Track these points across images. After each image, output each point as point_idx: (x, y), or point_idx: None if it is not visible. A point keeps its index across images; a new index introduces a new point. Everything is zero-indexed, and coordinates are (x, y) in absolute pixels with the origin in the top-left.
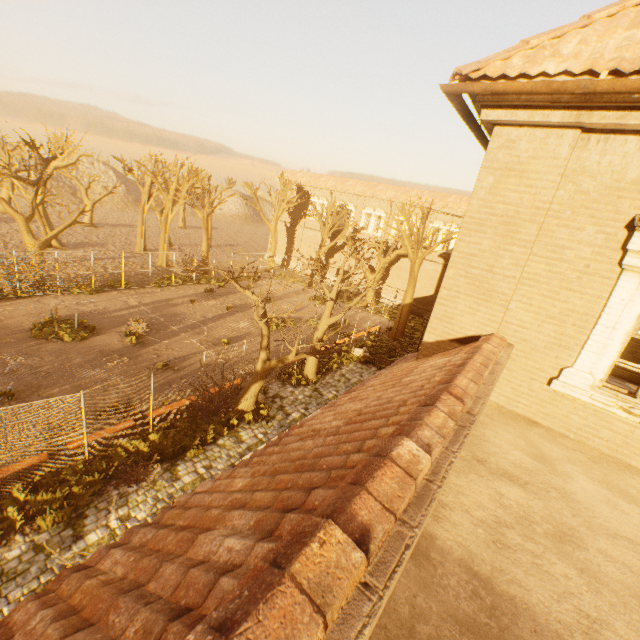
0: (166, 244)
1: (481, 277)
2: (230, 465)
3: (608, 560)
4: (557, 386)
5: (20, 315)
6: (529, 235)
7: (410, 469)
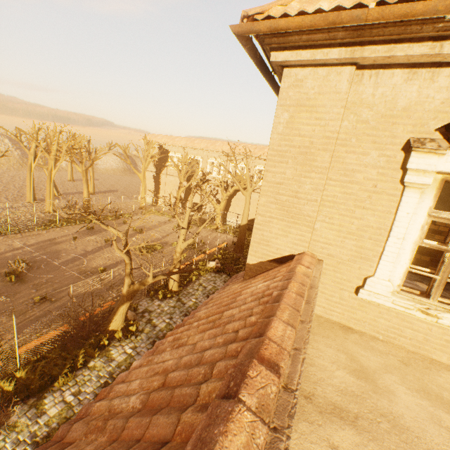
0: (52, 194)
1: (289, 202)
2: (99, 386)
3: None
4: (364, 295)
5: None
6: (324, 162)
7: None
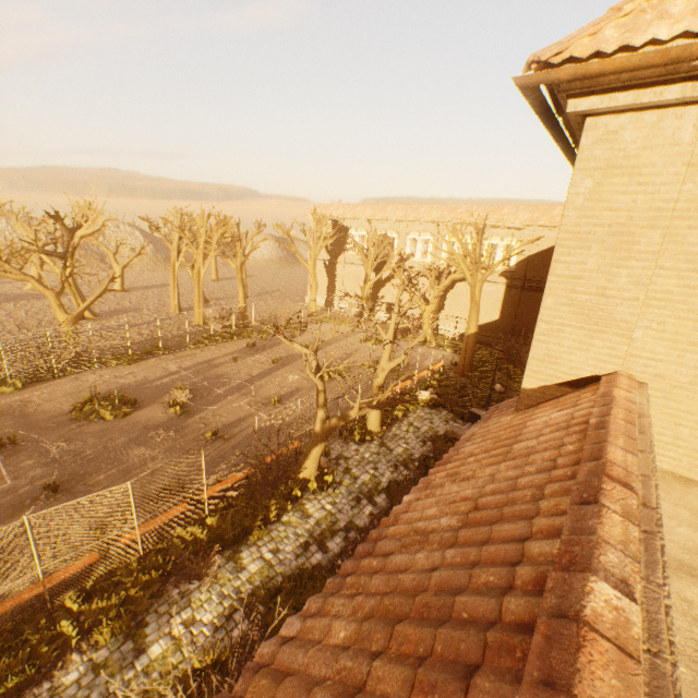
0: (201, 301)
1: (590, 303)
2: (299, 546)
3: None
4: None
5: (59, 396)
6: (651, 244)
7: (622, 640)
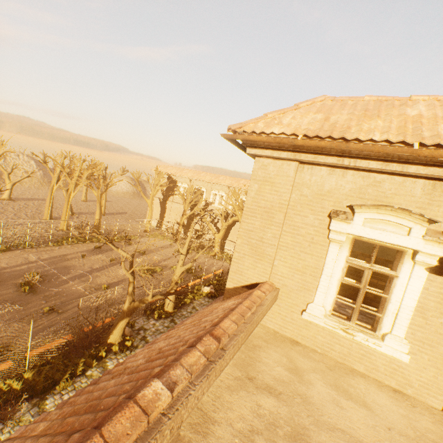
0: (68, 213)
1: (256, 244)
2: None
3: None
4: (306, 316)
5: None
6: (280, 219)
7: (148, 407)
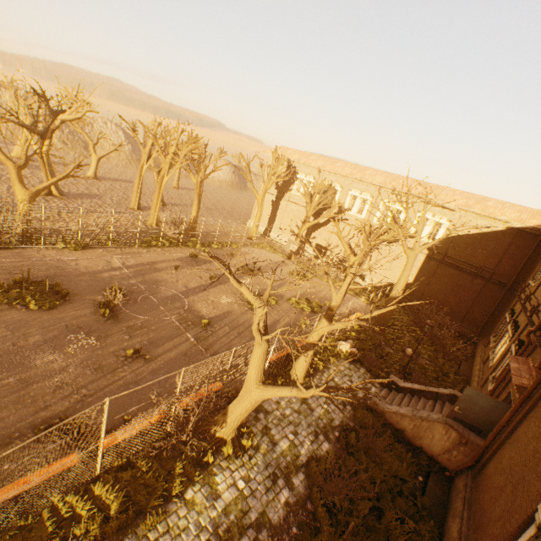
0: (158, 204)
1: None
2: None
3: None
4: None
5: None
6: None
7: None
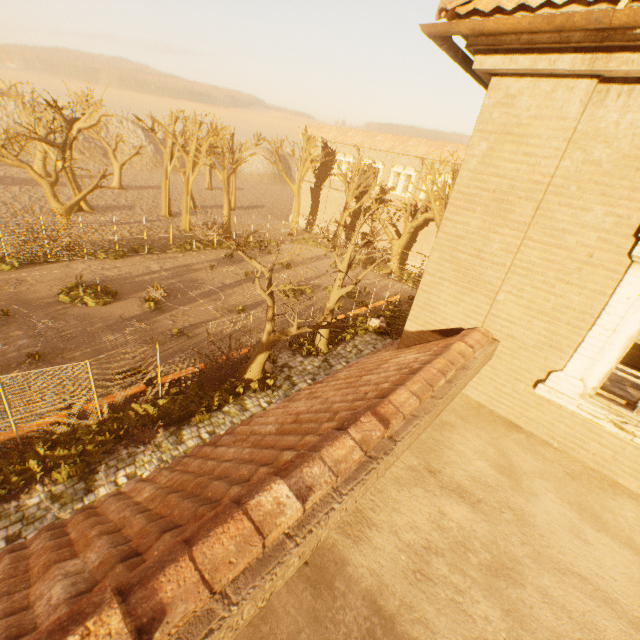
0: (188, 207)
1: (467, 263)
2: None
3: (545, 601)
4: (542, 391)
5: (50, 280)
6: (524, 215)
7: (264, 524)
